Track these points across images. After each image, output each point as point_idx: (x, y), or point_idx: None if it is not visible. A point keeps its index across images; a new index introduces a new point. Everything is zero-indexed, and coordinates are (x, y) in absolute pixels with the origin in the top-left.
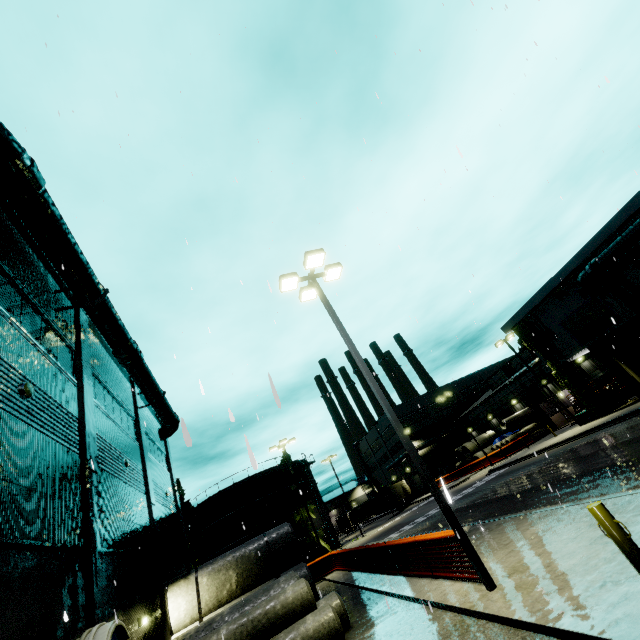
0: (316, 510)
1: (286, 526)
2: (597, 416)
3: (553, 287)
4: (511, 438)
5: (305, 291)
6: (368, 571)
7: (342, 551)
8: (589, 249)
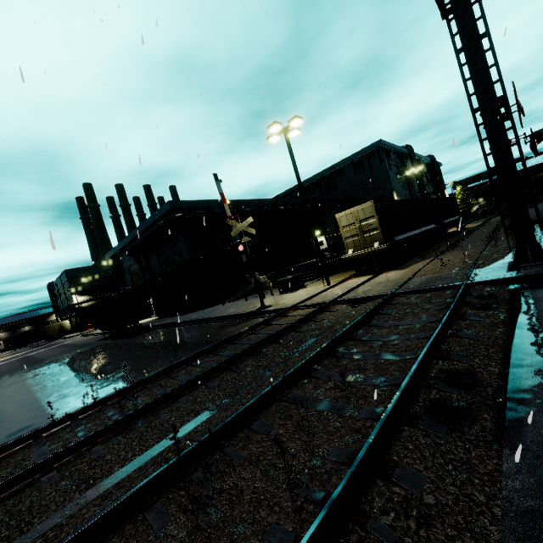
0: None
1: None
2: None
3: (120, 248)
4: None
5: None
6: None
7: None
8: (130, 238)
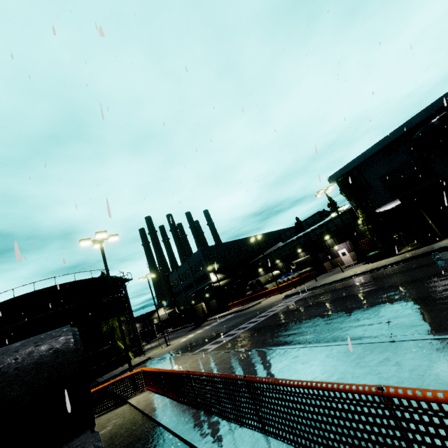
0: (125, 322)
1: (62, 335)
2: (387, 256)
3: (390, 140)
4: (296, 275)
5: None
6: (228, 417)
7: (166, 371)
8: (440, 104)
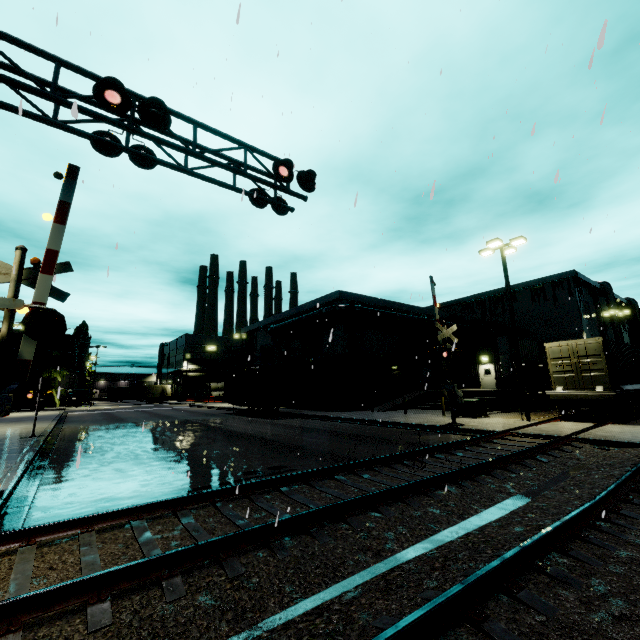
0: (69, 376)
1: None
2: None
3: (263, 325)
4: None
5: None
6: None
7: None
8: (278, 318)
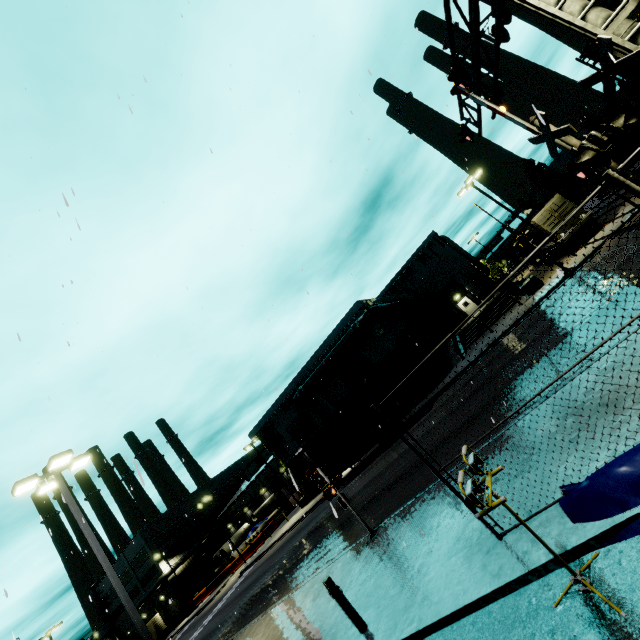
0: None
1: None
2: (311, 499)
3: (280, 403)
4: (261, 528)
5: (45, 485)
6: None
7: None
8: (298, 379)
